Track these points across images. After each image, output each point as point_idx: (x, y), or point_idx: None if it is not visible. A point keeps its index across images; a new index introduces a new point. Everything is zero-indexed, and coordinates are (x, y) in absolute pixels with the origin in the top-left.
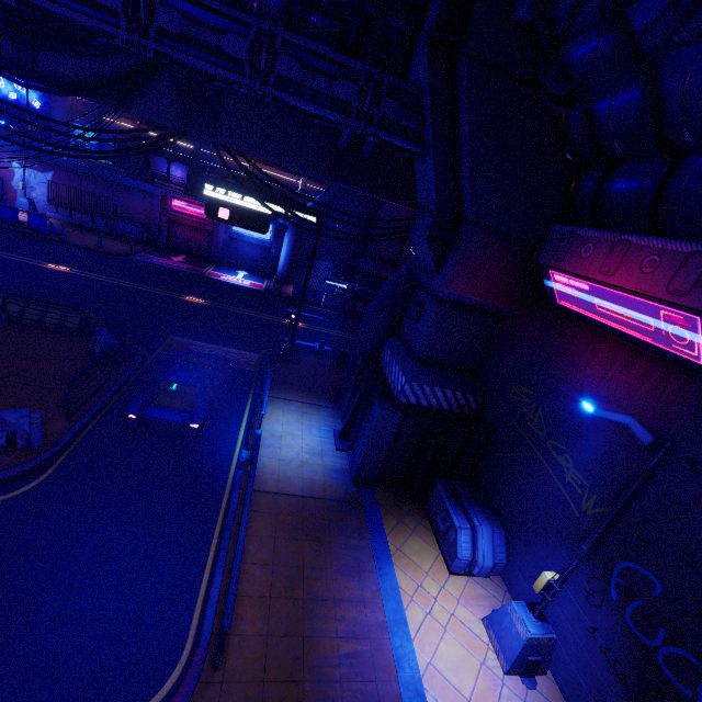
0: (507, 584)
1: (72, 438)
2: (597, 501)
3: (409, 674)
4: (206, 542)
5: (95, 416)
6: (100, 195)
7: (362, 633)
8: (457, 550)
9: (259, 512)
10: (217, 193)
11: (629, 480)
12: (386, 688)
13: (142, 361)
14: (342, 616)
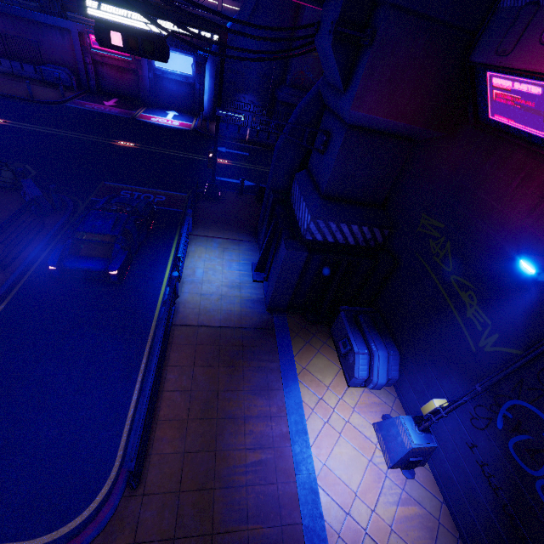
0: (397, 392)
1: (10, 288)
2: (498, 341)
3: (306, 475)
4: (134, 373)
5: (32, 265)
6: (20, 37)
7: (267, 444)
8: (355, 371)
9: (180, 345)
10: (102, 11)
11: (541, 326)
12: (285, 488)
13: (75, 209)
14: (251, 431)
